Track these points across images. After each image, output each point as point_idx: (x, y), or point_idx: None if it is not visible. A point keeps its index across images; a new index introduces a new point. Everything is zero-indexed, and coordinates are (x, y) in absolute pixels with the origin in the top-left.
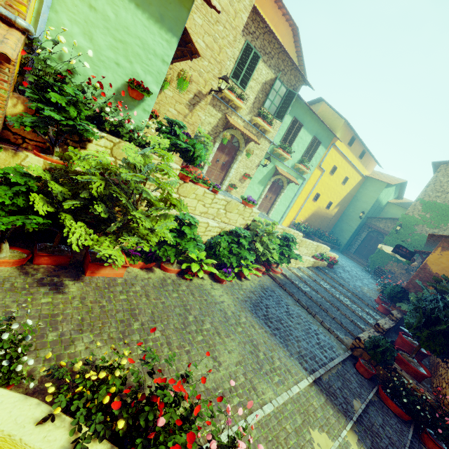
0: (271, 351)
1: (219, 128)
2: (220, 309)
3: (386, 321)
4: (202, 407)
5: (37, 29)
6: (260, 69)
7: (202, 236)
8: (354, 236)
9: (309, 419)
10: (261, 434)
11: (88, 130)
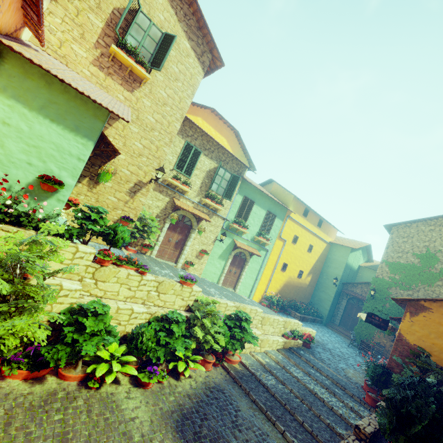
0: None
1: (169, 210)
2: (124, 431)
3: (370, 420)
4: None
5: None
6: (203, 160)
7: (126, 325)
8: (335, 305)
9: None
10: None
11: None
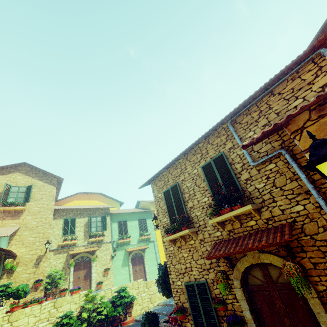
0: None
1: (69, 260)
2: None
3: None
4: None
5: None
6: (79, 221)
7: None
8: None
9: None
10: None
11: None
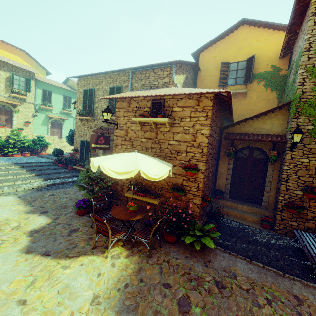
0: None
1: None
2: None
3: None
4: None
5: None
6: None
7: None
8: None
9: None
10: None
11: None
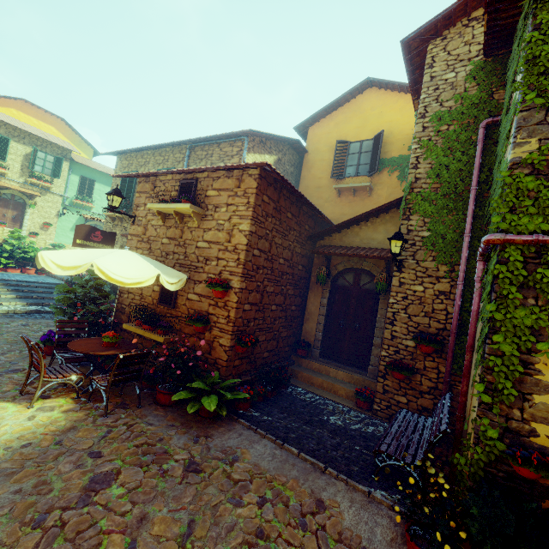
0: None
1: None
2: None
3: None
4: None
5: None
6: (15, 146)
7: None
8: None
9: None
10: None
11: None
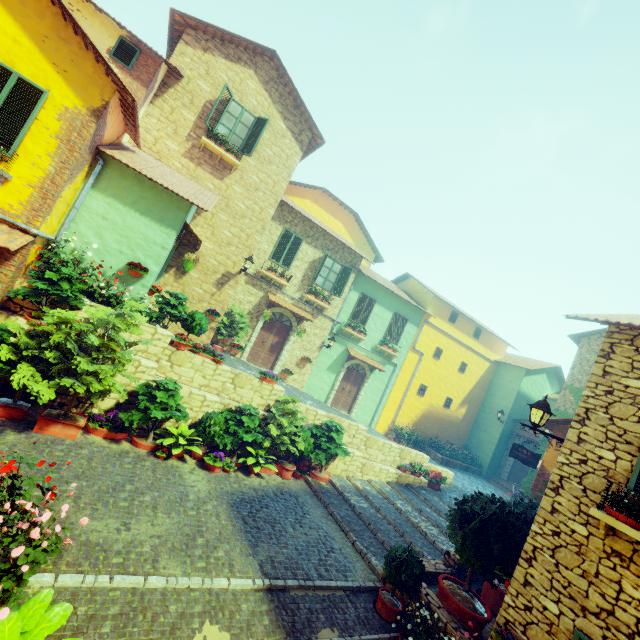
0: (223, 542)
1: (263, 307)
2: (182, 490)
3: None
4: (66, 550)
5: (59, 235)
6: (305, 249)
7: (198, 412)
8: (502, 450)
9: (217, 614)
10: (125, 598)
11: (77, 299)
